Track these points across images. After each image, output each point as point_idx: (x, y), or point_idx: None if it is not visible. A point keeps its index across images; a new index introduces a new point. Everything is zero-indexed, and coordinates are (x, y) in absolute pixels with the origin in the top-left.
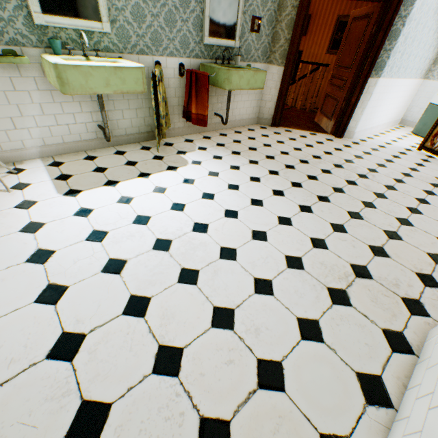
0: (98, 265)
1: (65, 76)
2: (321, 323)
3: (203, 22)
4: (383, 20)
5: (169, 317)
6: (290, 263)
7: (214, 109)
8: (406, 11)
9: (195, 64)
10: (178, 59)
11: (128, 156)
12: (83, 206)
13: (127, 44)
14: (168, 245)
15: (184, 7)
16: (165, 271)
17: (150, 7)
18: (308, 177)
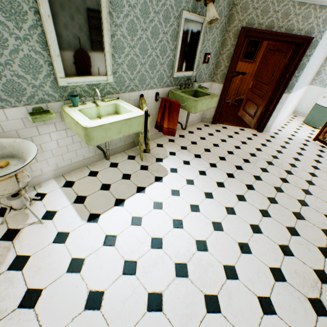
0: (142, 302)
1: (92, 134)
2: None
3: (174, 63)
4: (295, 57)
5: None
6: (275, 276)
7: None
8: (310, 52)
9: (166, 91)
10: (155, 90)
11: (121, 168)
12: (106, 233)
13: (122, 86)
14: (185, 269)
15: (162, 54)
16: (194, 300)
17: (140, 59)
18: (255, 177)
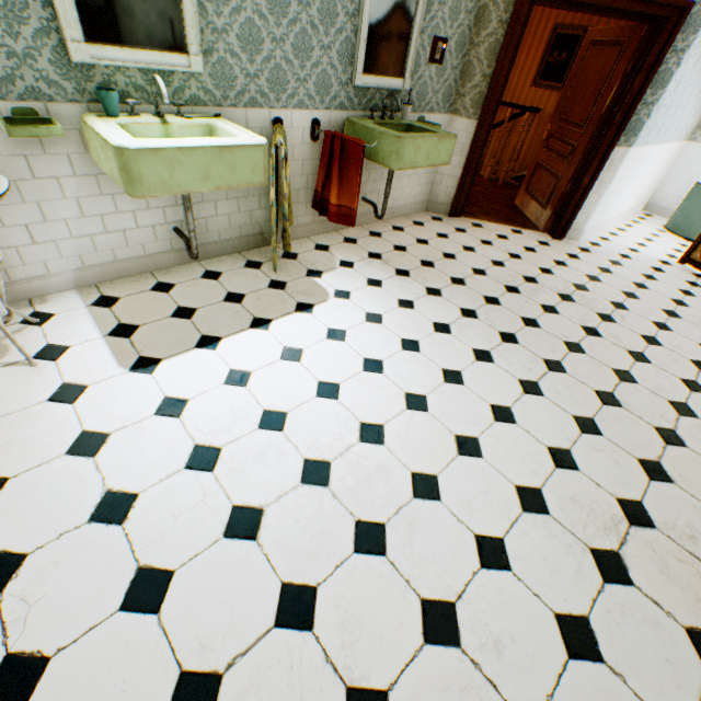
0: (217, 521)
1: (136, 168)
2: (594, 622)
3: (356, 50)
4: (647, 55)
5: (353, 626)
6: (526, 502)
7: (362, 191)
8: (684, 41)
9: (337, 120)
10: (311, 112)
11: (226, 282)
12: (168, 393)
13: (229, 90)
14: (325, 472)
15: (326, 23)
16: (331, 528)
17: (271, 26)
18: (525, 322)
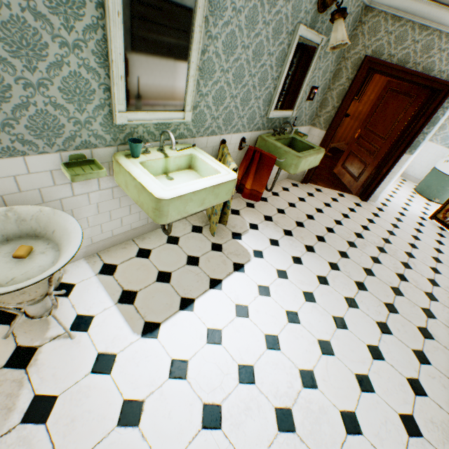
0: None
1: (166, 208)
2: None
3: (272, 97)
4: (427, 108)
5: None
6: (408, 428)
7: None
8: (448, 103)
9: (254, 136)
10: (241, 134)
11: (184, 246)
12: (172, 356)
13: (201, 127)
14: (290, 419)
15: (261, 85)
16: None
17: (232, 89)
18: (365, 271)
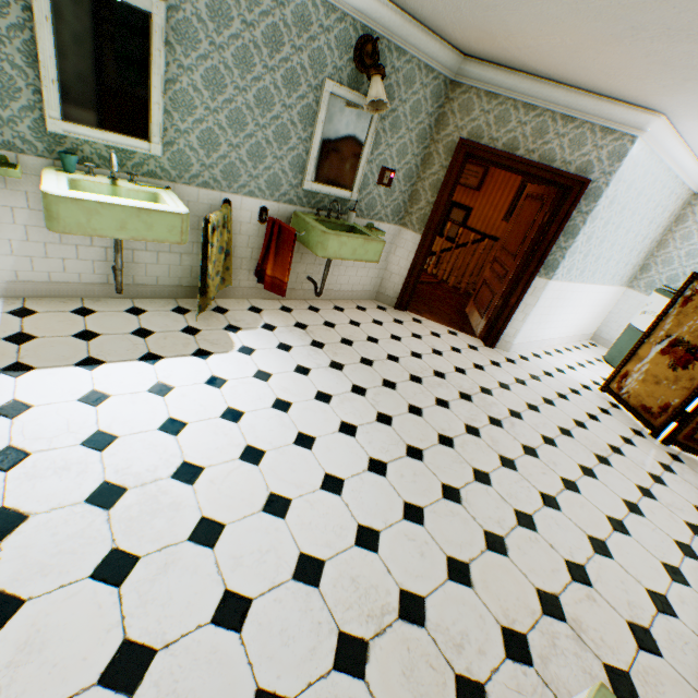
0: None
1: (56, 209)
2: None
3: (307, 164)
4: (558, 211)
5: (34, 648)
6: (301, 570)
7: (308, 270)
8: (587, 206)
9: (286, 211)
10: (261, 201)
11: (145, 319)
12: (19, 396)
13: (185, 172)
14: (115, 497)
15: (281, 142)
16: (83, 549)
17: (230, 136)
18: (410, 408)
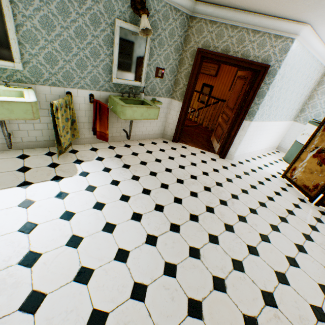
0: None
1: None
2: None
3: (112, 68)
4: (253, 84)
5: None
6: (91, 323)
7: (123, 126)
8: (269, 80)
9: (105, 95)
10: (89, 91)
11: (28, 160)
12: None
13: (40, 78)
14: None
15: (95, 57)
16: None
17: (63, 55)
18: (175, 199)
